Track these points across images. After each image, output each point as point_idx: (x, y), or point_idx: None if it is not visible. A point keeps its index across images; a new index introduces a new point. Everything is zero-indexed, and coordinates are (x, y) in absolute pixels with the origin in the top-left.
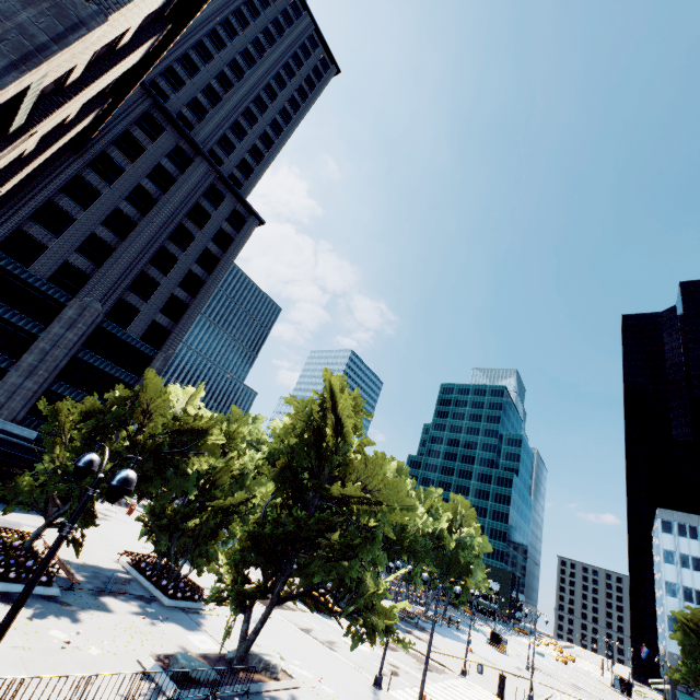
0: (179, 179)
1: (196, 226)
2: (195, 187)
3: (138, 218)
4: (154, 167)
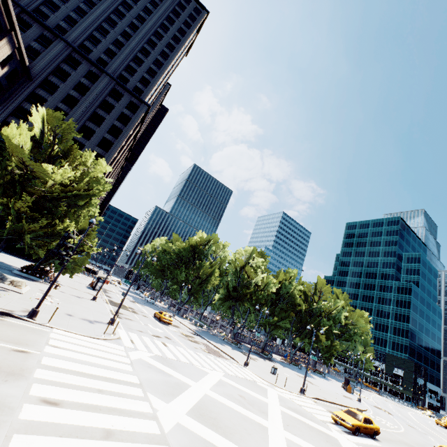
0: (92, 88)
1: (105, 113)
2: (102, 91)
3: (69, 111)
4: (77, 84)
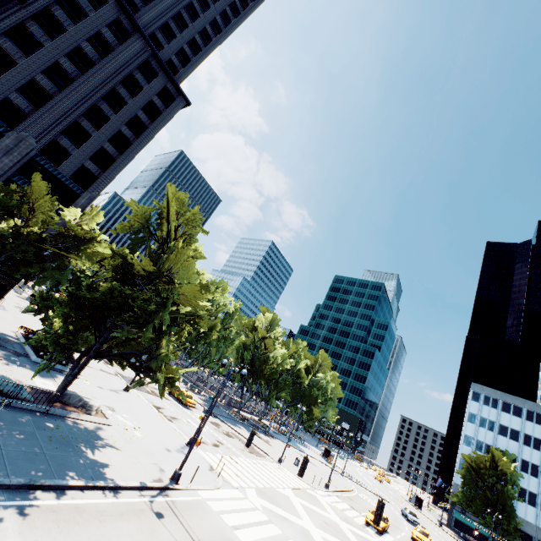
0: (117, 49)
1: (128, 94)
2: (130, 59)
3: (76, 75)
4: (95, 34)
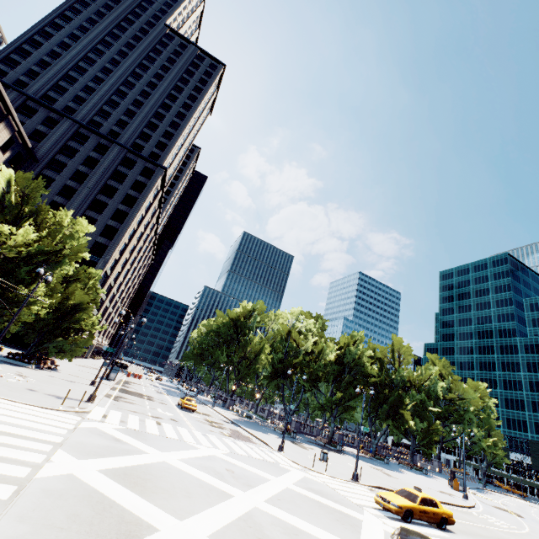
0: (101, 160)
1: (118, 183)
2: (113, 161)
3: (79, 187)
4: (86, 158)
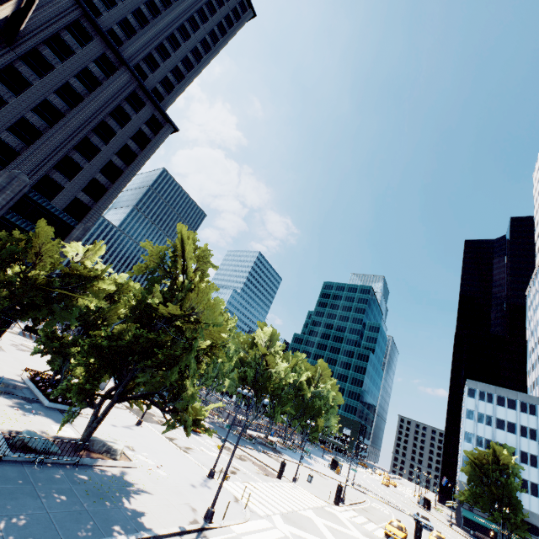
0: (104, 83)
1: (118, 125)
2: (118, 91)
3: (65, 110)
4: (82, 70)
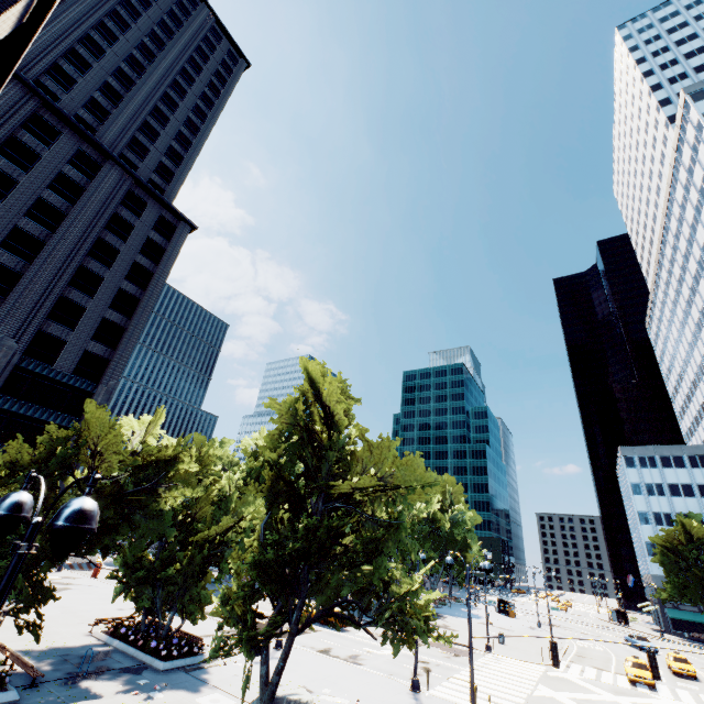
0: (89, 188)
1: (118, 239)
2: (109, 195)
3: (45, 235)
4: (55, 176)
